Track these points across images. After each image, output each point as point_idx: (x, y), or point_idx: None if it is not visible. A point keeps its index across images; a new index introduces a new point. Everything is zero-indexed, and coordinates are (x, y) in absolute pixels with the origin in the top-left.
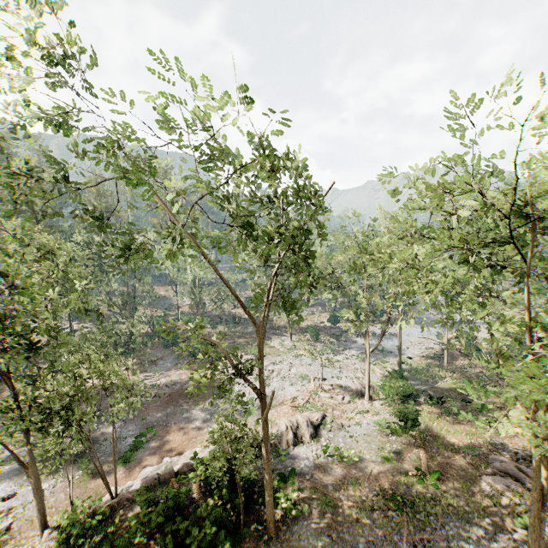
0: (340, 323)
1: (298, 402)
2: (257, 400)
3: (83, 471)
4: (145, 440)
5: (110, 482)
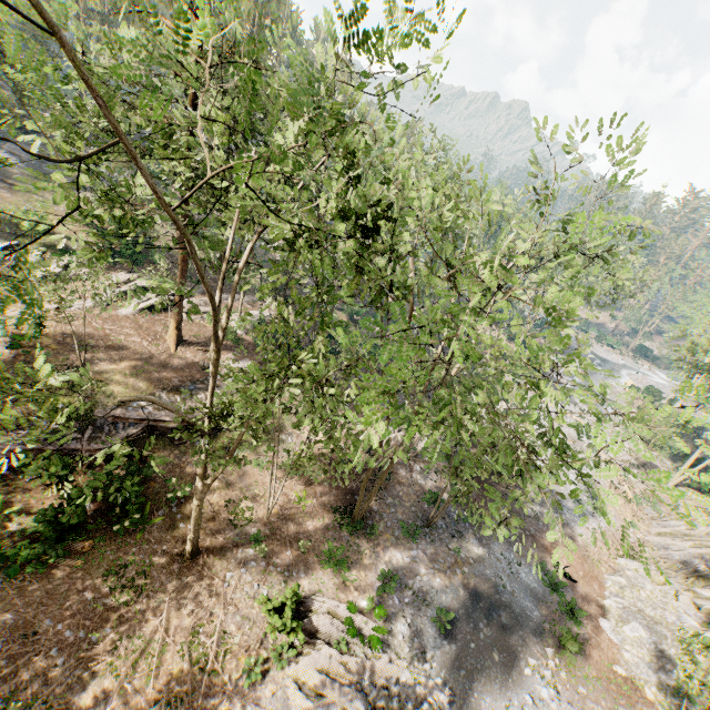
0: (512, 343)
1: (623, 490)
2: (580, 485)
3: (561, 650)
4: (555, 573)
5: (597, 657)
